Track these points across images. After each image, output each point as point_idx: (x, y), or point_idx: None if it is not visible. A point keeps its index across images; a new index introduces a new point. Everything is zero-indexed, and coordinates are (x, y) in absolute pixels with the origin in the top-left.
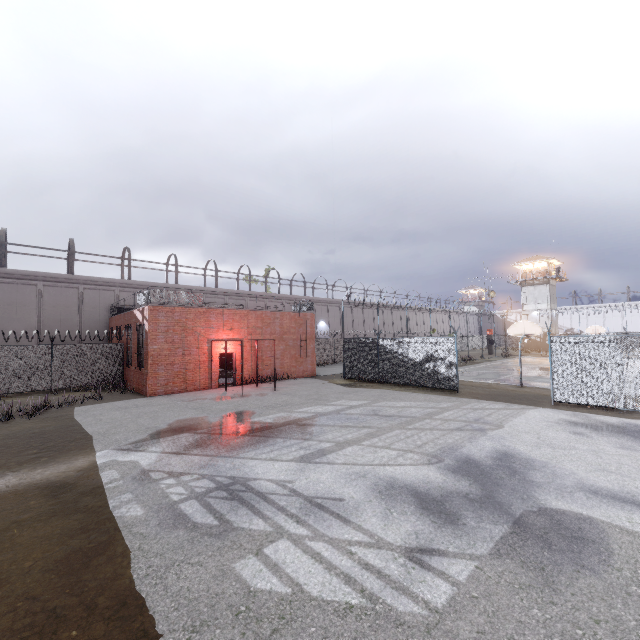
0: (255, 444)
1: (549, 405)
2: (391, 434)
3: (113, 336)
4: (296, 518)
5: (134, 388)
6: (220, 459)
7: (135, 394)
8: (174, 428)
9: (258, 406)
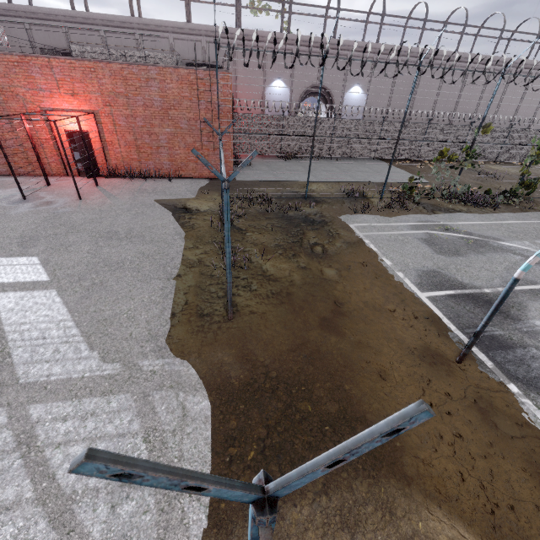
0: None
1: None
2: None
3: None
4: None
5: None
6: None
7: None
8: None
9: None
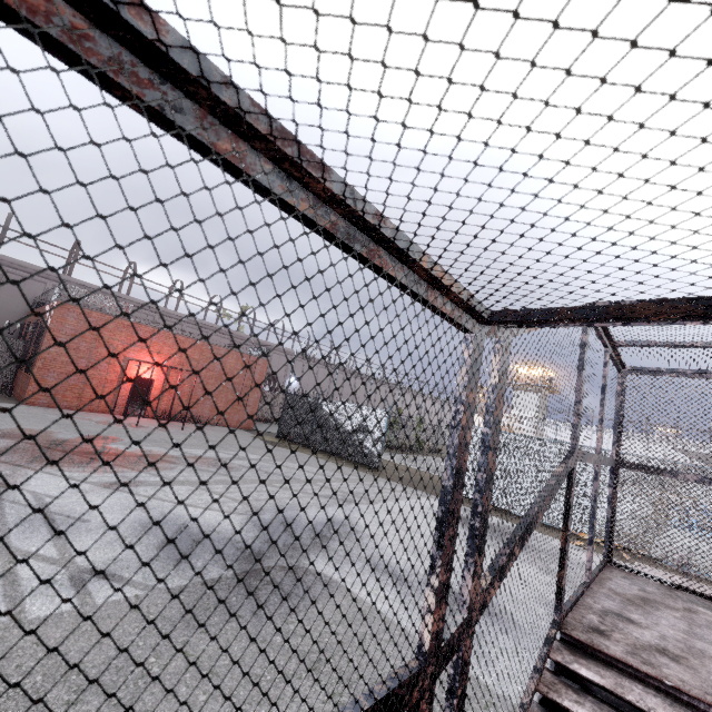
0: (73, 463)
1: None
2: (245, 485)
3: (15, 330)
4: (2, 525)
5: (17, 394)
6: (6, 465)
7: (11, 399)
8: (1, 432)
9: (138, 437)
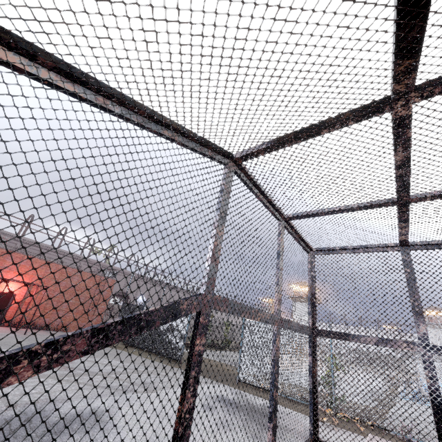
0: None
1: (235, 384)
2: (27, 380)
3: None
4: None
5: None
6: None
7: None
8: None
9: None
